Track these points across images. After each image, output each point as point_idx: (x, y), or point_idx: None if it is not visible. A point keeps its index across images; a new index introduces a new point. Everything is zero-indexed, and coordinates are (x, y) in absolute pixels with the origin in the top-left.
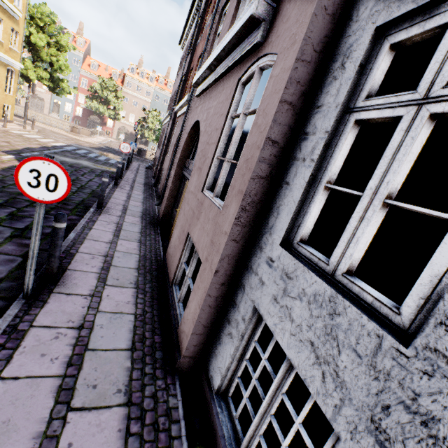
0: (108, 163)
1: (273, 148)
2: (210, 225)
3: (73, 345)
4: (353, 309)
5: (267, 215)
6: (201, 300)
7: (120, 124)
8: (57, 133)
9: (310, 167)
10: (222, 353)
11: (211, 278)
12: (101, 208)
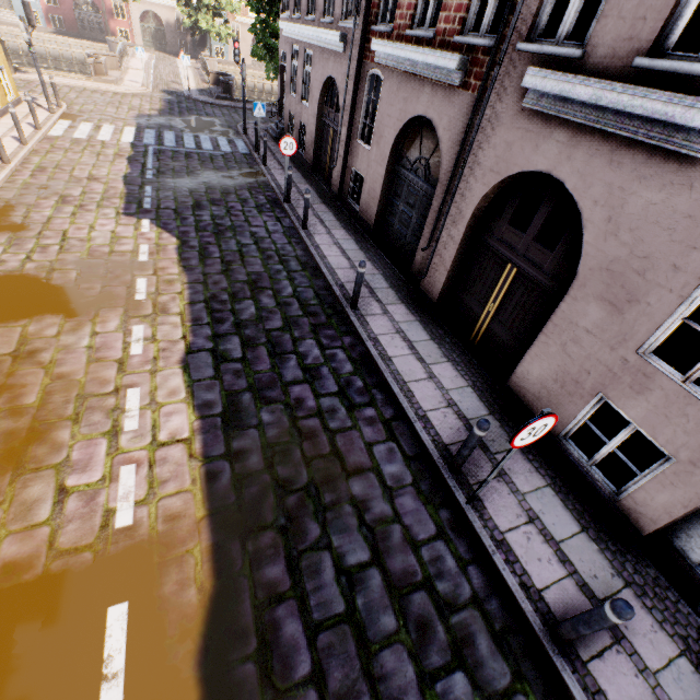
0: (227, 157)
1: None
2: (693, 424)
3: (545, 541)
4: None
5: None
6: (688, 502)
7: (138, 6)
8: (83, 90)
9: None
10: None
11: None
12: (356, 308)
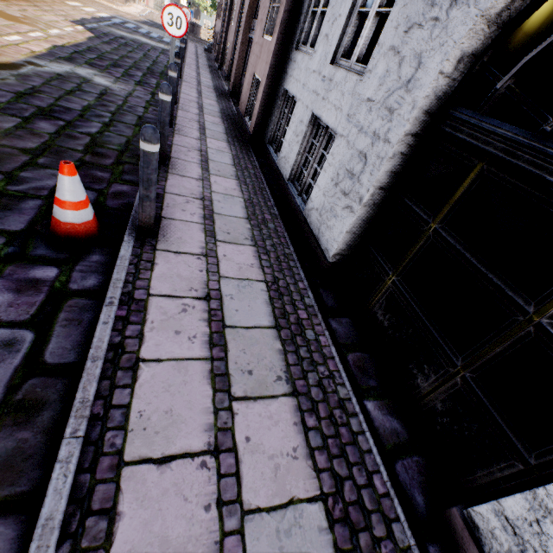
0: (163, 41)
1: None
2: (266, 54)
3: (199, 126)
4: (306, 56)
5: (293, 38)
6: (260, 98)
7: None
8: None
9: (308, 1)
10: (271, 124)
11: (265, 81)
12: (180, 78)
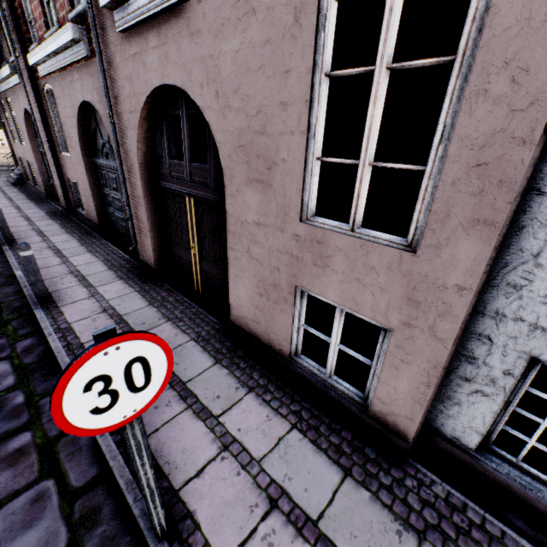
0: None
1: (546, 136)
2: (383, 276)
3: (298, 534)
4: None
5: (514, 239)
6: (428, 378)
7: None
8: None
9: None
10: (470, 413)
11: (448, 350)
12: (49, 301)
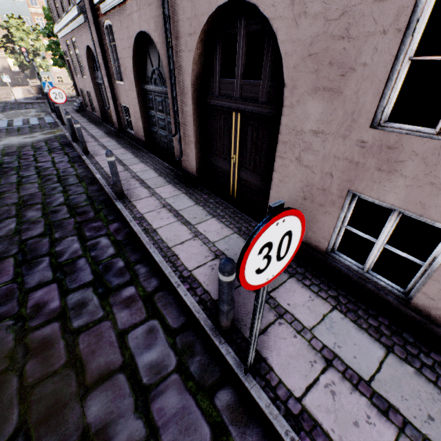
0: (33, 127)
1: None
2: None
3: (354, 388)
4: None
5: None
6: None
7: None
8: None
9: None
10: None
11: None
12: (124, 197)
